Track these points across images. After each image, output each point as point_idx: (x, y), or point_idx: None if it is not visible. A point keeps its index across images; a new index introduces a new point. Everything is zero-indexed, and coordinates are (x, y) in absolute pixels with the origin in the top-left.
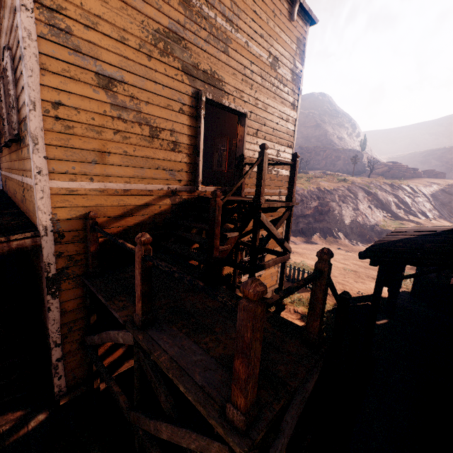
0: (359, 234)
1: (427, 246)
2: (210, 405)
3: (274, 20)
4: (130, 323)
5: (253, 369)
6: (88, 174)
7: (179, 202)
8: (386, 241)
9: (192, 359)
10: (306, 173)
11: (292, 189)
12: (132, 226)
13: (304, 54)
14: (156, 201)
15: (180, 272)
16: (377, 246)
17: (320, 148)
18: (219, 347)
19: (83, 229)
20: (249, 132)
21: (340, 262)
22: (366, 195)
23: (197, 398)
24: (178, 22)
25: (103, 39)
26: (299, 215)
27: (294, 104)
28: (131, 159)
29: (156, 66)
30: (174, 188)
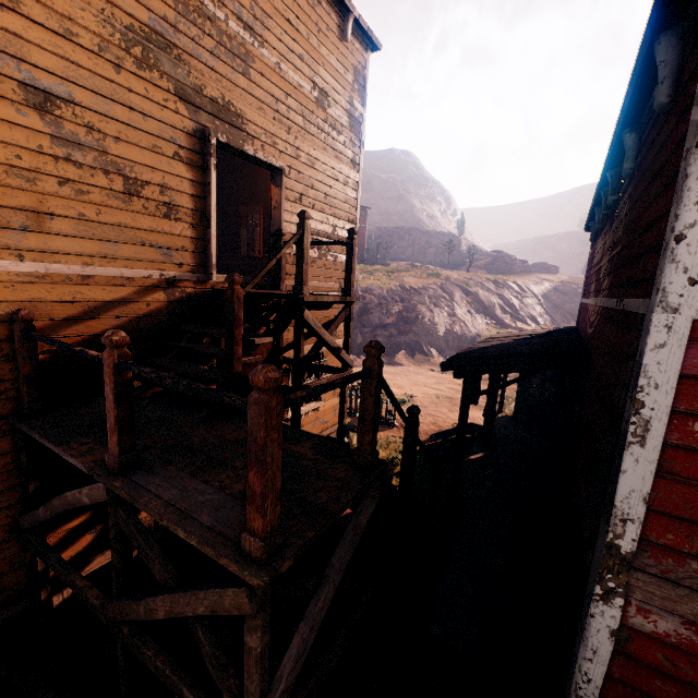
0: (458, 349)
1: (518, 350)
2: (221, 544)
3: (319, 37)
4: (100, 470)
5: (271, 480)
6: (14, 248)
7: (181, 297)
8: (475, 348)
9: (198, 501)
10: (386, 265)
11: (350, 278)
12: (100, 334)
13: (365, 90)
14: (141, 295)
15: (173, 377)
16: (463, 354)
17: (404, 229)
18: (240, 483)
19: (9, 339)
20: (289, 196)
21: (431, 387)
22: (464, 295)
23: (204, 540)
24: (164, 19)
25: (32, 28)
26: (376, 325)
27: (355, 161)
28: (93, 227)
29: (131, 82)
30: (171, 276)
